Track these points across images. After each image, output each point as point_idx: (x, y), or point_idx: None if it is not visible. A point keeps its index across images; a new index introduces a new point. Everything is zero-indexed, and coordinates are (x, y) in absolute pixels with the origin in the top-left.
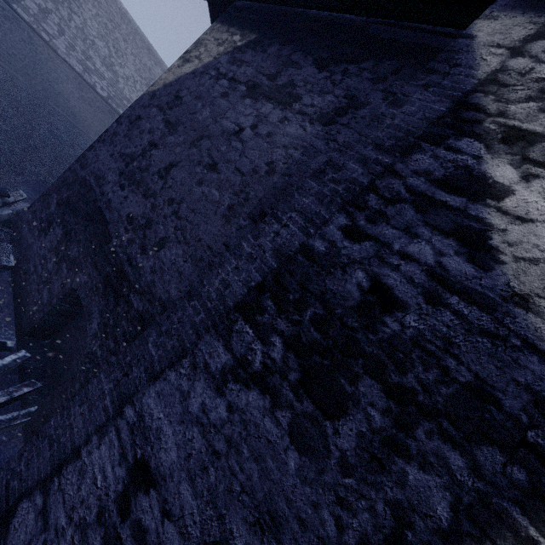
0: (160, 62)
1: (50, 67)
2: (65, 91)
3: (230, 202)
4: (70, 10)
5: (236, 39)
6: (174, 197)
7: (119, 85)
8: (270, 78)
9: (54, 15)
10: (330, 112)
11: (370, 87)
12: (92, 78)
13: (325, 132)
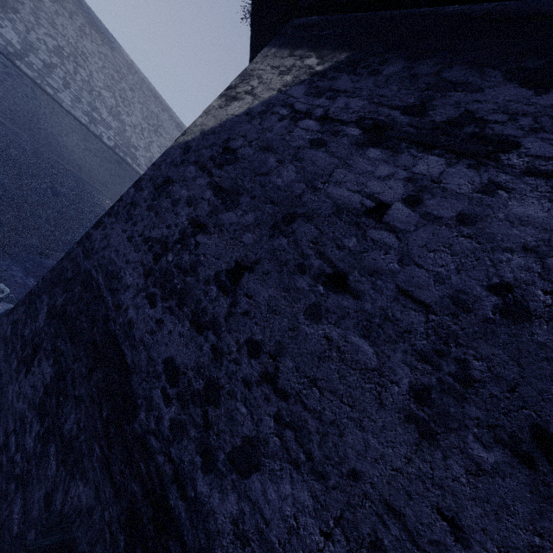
0: (167, 108)
1: (54, 121)
2: (69, 143)
3: (414, 377)
4: (76, 64)
5: (311, 63)
6: (258, 337)
7: (126, 133)
8: (410, 112)
9: (60, 70)
10: None
11: None
12: (98, 129)
13: None
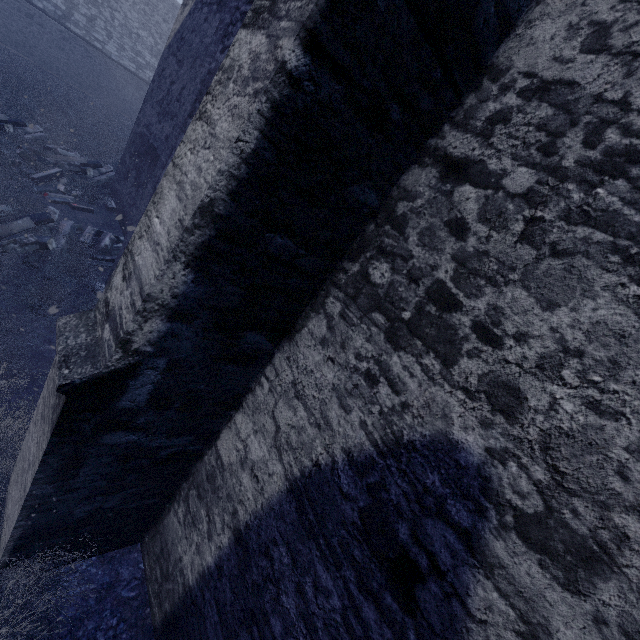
0: None
1: (110, 76)
2: (127, 96)
3: None
4: (110, 9)
5: None
6: None
7: None
8: None
9: (100, 20)
10: None
11: None
12: (146, 74)
13: None
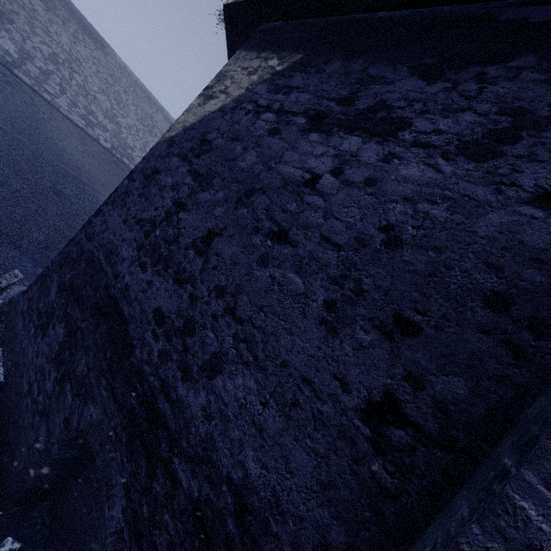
0: (161, 109)
1: (53, 125)
2: (68, 147)
3: (326, 295)
4: (71, 70)
5: (273, 64)
6: (223, 283)
7: (122, 135)
8: (342, 103)
9: (56, 76)
10: (482, 139)
11: (549, 92)
12: (95, 132)
13: (485, 171)
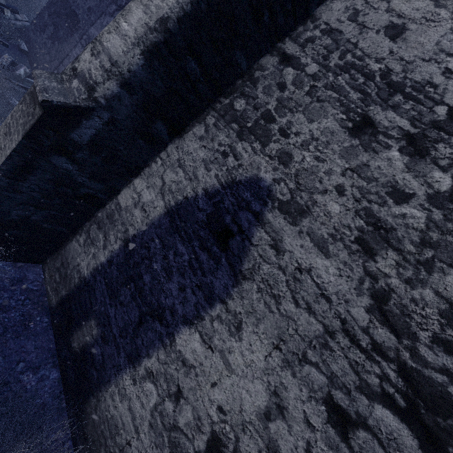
0: None
1: None
2: None
3: None
4: None
5: None
6: None
7: None
8: None
9: None
10: None
11: None
12: None
13: None
